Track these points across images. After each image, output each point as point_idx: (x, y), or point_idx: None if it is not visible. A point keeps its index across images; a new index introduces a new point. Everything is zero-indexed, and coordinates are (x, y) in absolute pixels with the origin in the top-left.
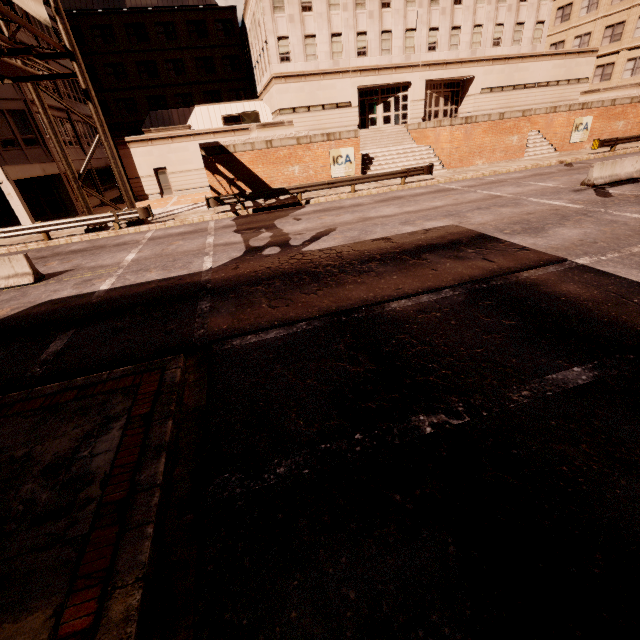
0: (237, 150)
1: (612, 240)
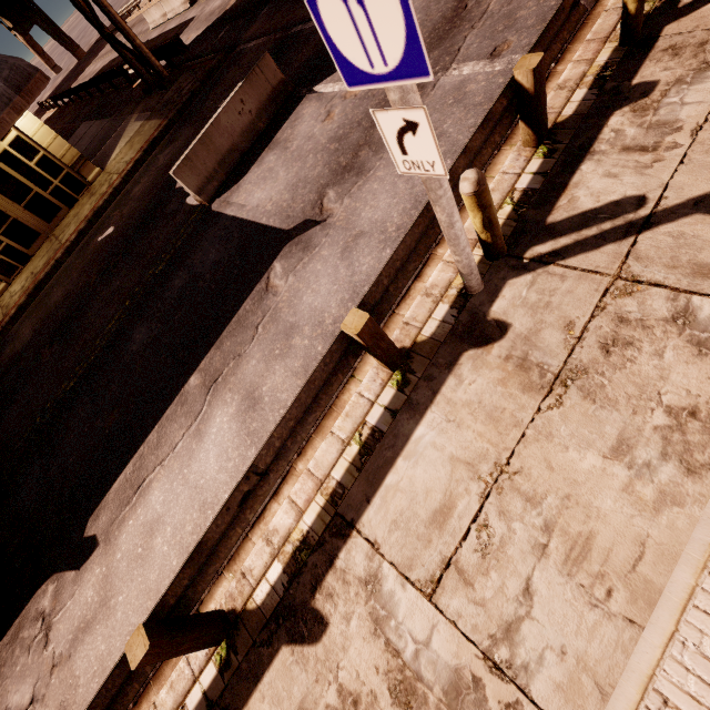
0: None
1: None
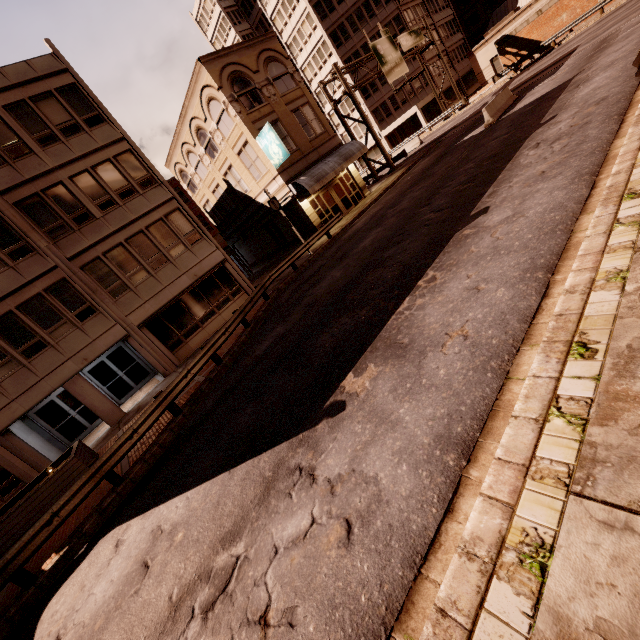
0: (517, 32)
1: (611, 31)
